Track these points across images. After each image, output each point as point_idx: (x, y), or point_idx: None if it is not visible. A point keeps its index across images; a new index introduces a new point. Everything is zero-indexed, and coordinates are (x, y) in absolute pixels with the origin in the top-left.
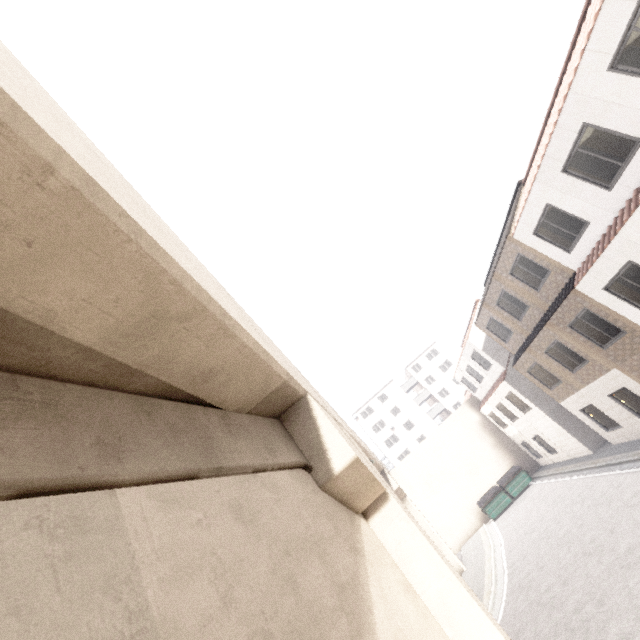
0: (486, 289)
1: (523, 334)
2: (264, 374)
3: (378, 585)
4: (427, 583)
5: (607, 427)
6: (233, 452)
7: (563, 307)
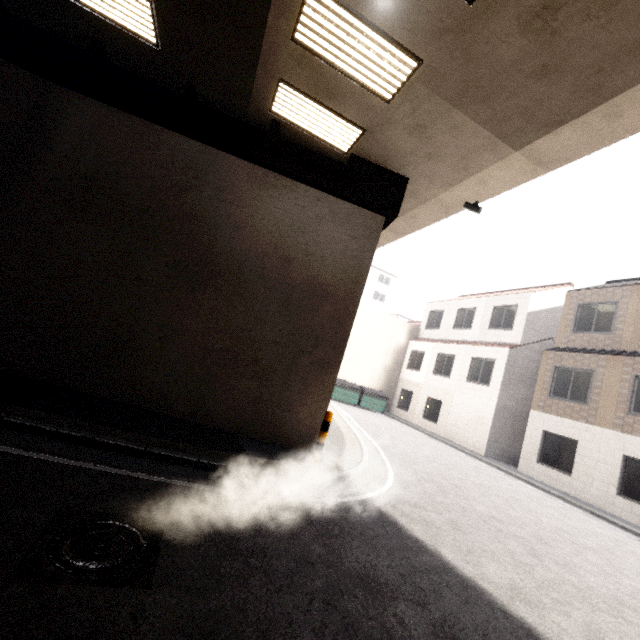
0: None
1: (623, 345)
2: None
3: None
4: None
5: (542, 461)
6: None
7: None
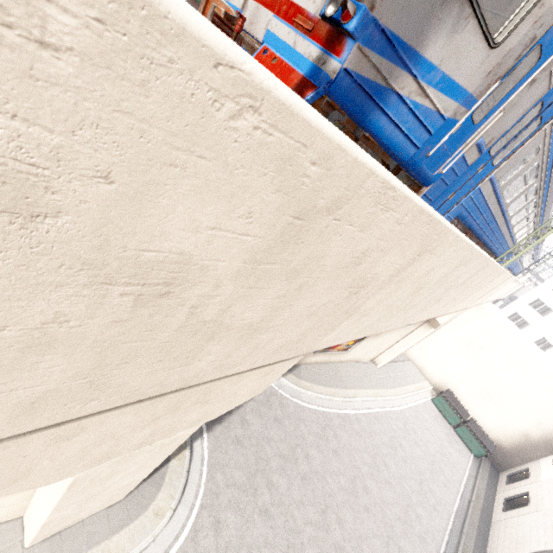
0: None
1: None
2: None
3: None
4: None
5: None
6: None
7: None
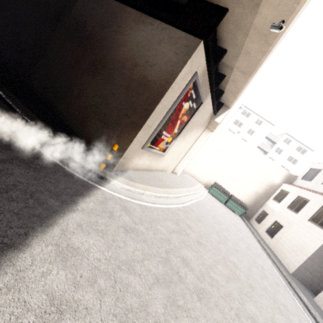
0: None
1: None
2: None
3: None
4: None
5: None
6: None
7: None
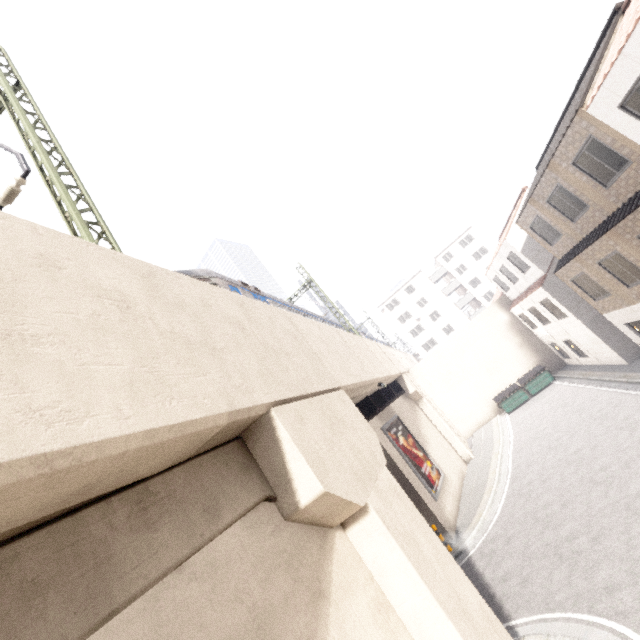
0: (536, 182)
1: (575, 238)
2: (187, 439)
3: (340, 633)
4: (402, 598)
5: None
6: (143, 561)
7: (637, 214)
